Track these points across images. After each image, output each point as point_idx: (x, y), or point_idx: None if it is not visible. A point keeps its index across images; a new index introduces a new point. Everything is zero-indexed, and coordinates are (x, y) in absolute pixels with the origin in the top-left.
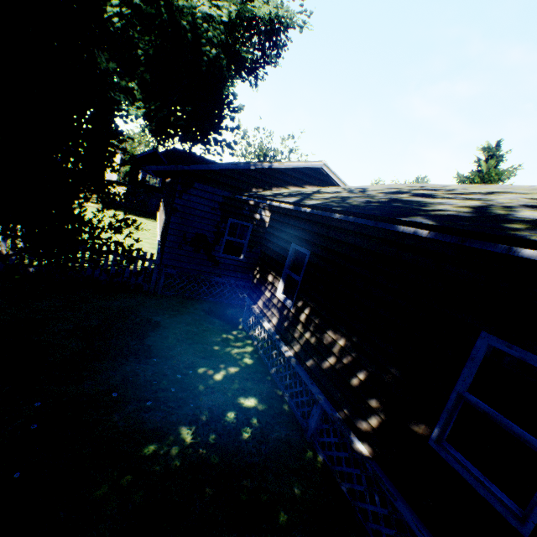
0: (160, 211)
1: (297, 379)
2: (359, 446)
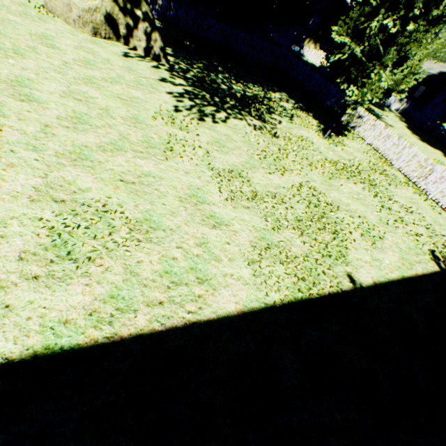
0: None
1: None
2: None
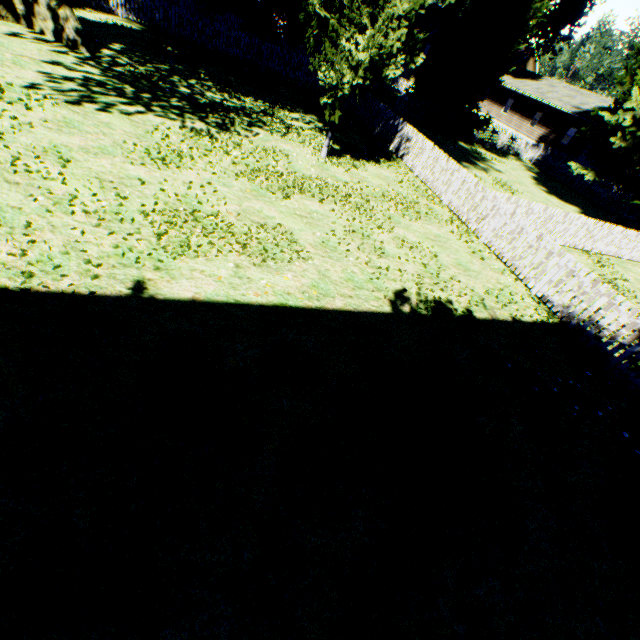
0: (485, 109)
1: None
2: None
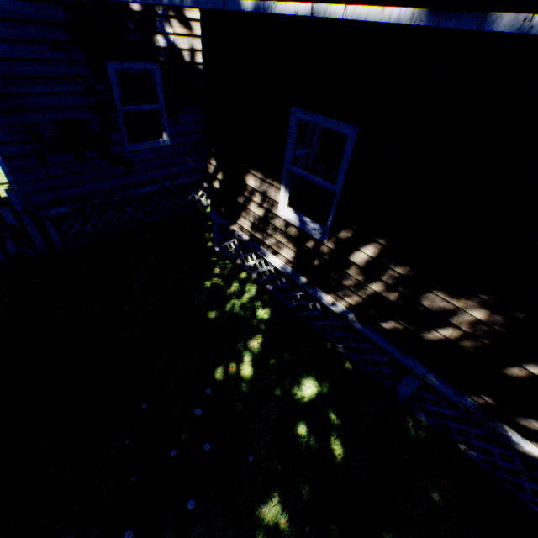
0: None
1: (359, 335)
2: (529, 449)
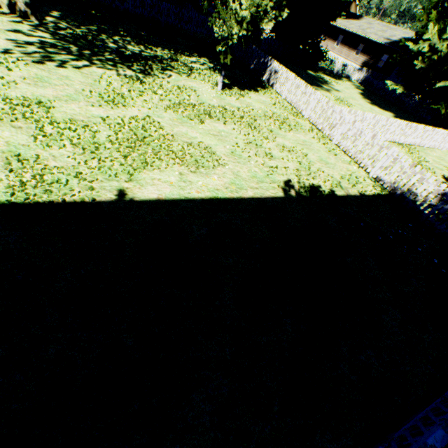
0: (323, 43)
1: None
2: None
